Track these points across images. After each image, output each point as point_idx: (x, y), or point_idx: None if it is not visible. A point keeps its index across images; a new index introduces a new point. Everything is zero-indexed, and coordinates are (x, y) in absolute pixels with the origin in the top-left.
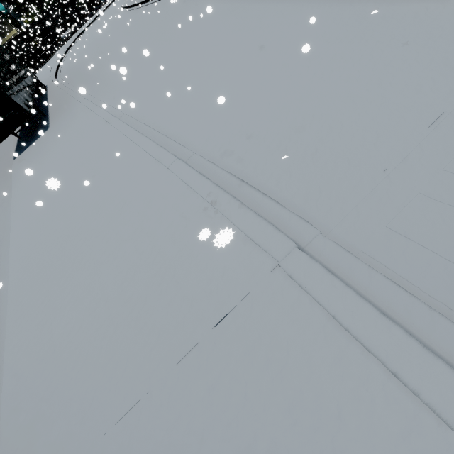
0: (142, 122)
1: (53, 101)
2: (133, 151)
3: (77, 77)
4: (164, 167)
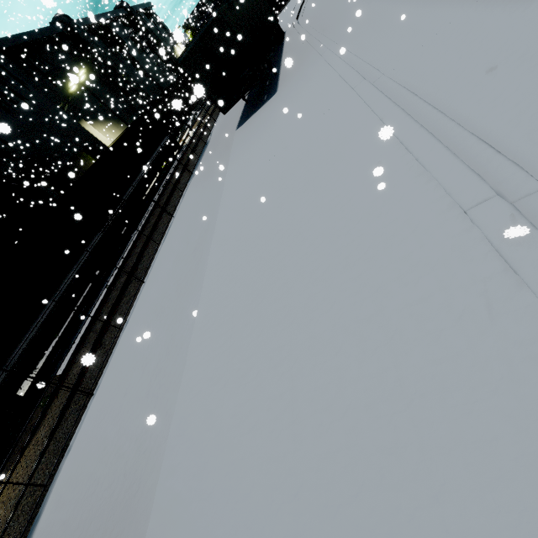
0: (413, 92)
1: (288, 54)
2: (390, 152)
3: (322, 16)
4: (454, 205)
